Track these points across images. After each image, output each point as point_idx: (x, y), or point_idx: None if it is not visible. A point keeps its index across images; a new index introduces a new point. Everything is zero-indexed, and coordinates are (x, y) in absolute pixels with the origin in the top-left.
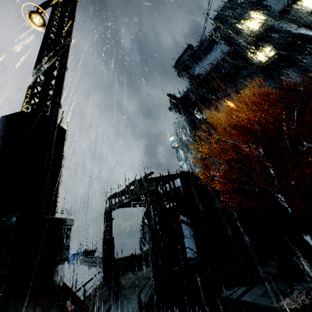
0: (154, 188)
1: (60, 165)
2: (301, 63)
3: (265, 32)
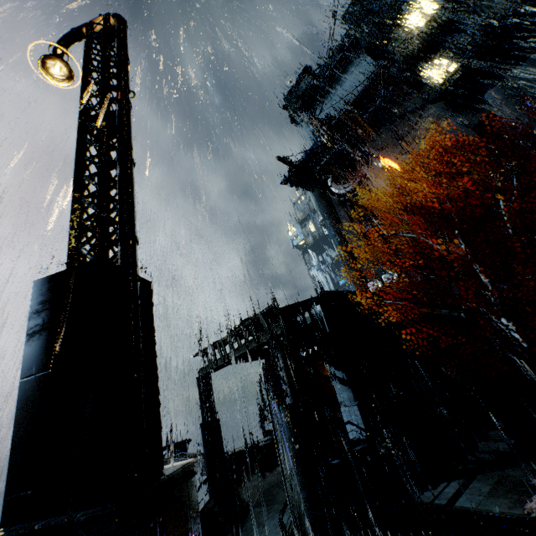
0: (283, 331)
1: (154, 356)
2: (506, 79)
3: (437, 31)
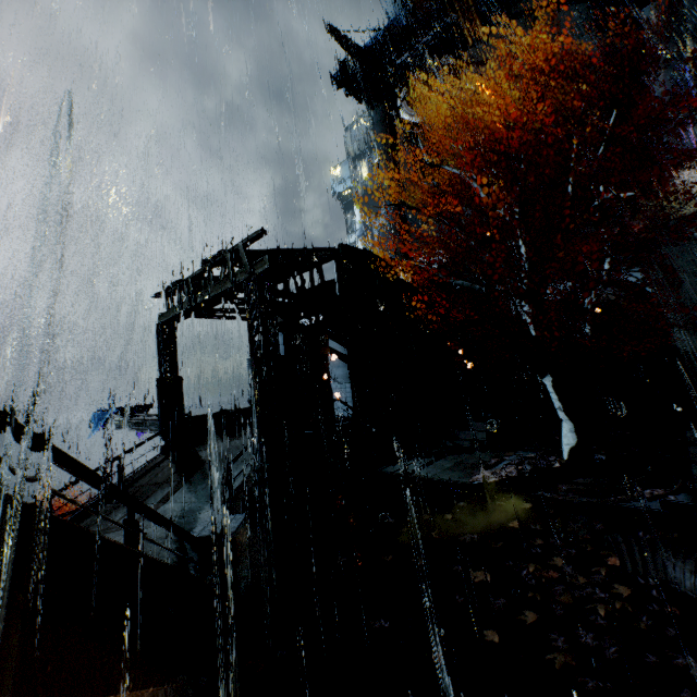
0: (265, 269)
1: None
2: None
3: None
